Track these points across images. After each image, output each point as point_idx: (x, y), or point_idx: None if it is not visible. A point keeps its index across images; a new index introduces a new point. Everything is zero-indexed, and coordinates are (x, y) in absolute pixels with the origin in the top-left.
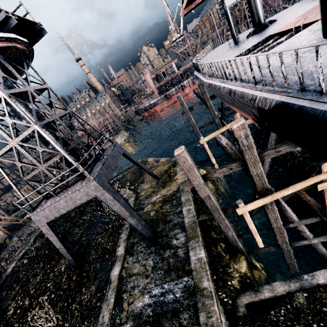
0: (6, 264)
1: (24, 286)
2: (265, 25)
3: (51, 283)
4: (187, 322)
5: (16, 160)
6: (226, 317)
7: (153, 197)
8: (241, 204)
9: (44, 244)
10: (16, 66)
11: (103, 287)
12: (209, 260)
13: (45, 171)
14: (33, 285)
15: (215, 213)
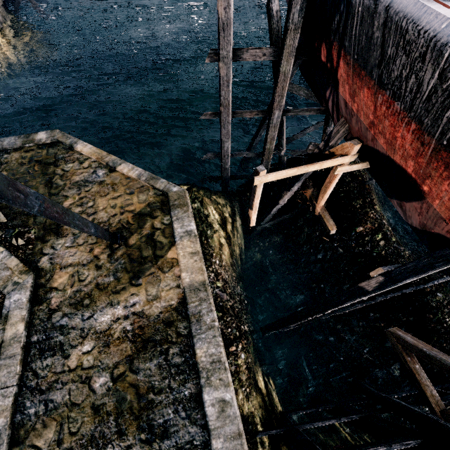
0: None
1: None
2: None
3: None
4: None
5: None
6: None
7: (99, 312)
8: None
9: None
10: None
11: None
12: None
13: None
14: None
15: None
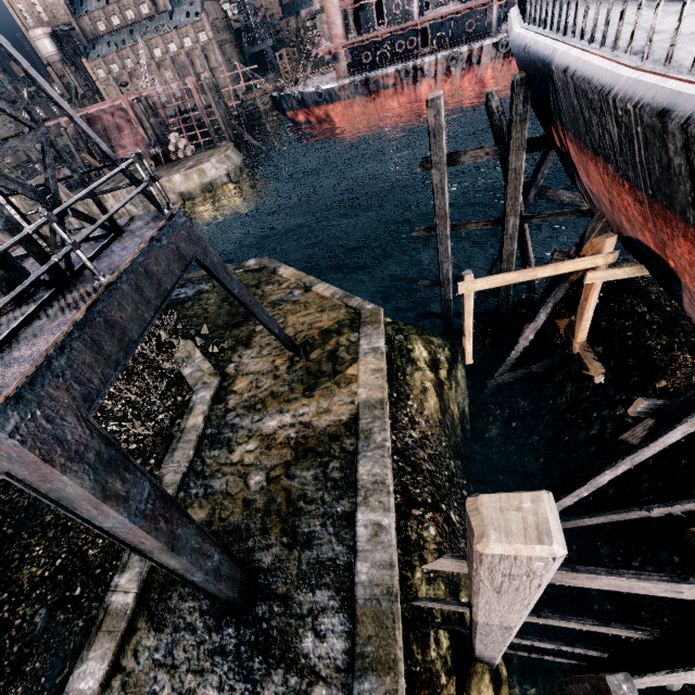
0: None
1: None
2: None
3: None
4: None
5: None
6: None
7: (268, 417)
8: None
9: None
10: None
11: None
12: None
13: None
14: None
15: (489, 638)
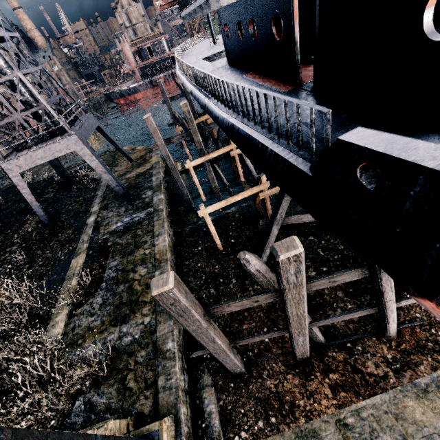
0: None
1: None
2: None
3: (19, 239)
4: (146, 224)
5: None
6: (174, 235)
7: (127, 175)
8: (188, 161)
9: None
10: None
11: (81, 229)
12: (169, 211)
13: (21, 121)
14: None
15: (174, 172)
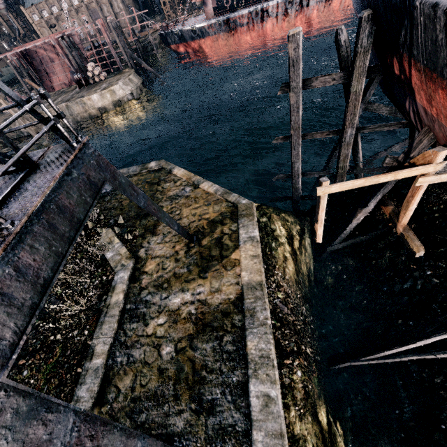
0: None
1: None
2: None
3: None
4: None
5: None
6: None
7: (173, 295)
8: None
9: None
10: None
11: None
12: None
13: None
14: None
15: None
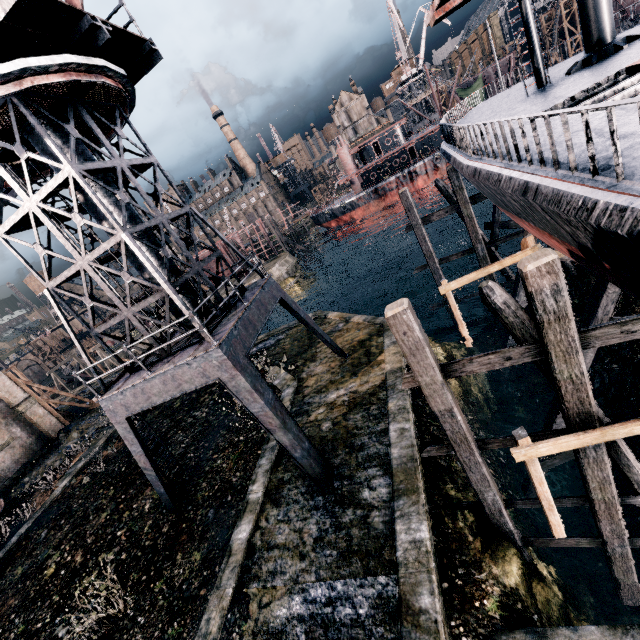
0: (54, 479)
1: (78, 527)
2: (615, 46)
3: (124, 530)
4: None
5: (85, 295)
6: None
7: (330, 393)
8: (525, 440)
9: (120, 454)
10: (102, 120)
11: (216, 560)
12: (437, 546)
13: (133, 320)
14: (93, 529)
15: (462, 448)
